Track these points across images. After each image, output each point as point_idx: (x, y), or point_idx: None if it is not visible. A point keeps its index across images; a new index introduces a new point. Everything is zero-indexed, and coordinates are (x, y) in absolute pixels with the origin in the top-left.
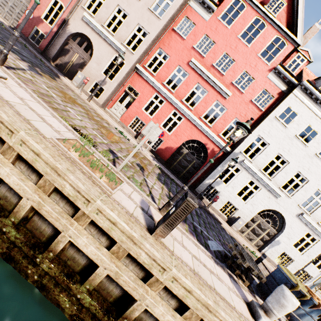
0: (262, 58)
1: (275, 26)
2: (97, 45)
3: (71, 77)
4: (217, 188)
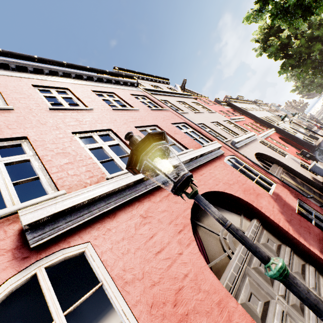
0: (217, 105)
1: (200, 97)
2: (260, 150)
3: (319, 195)
4: (301, 138)
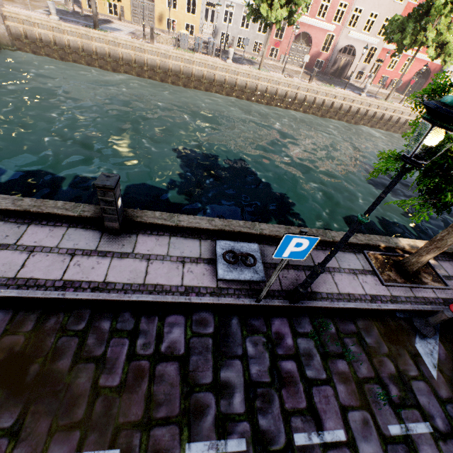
0: None
1: None
2: (358, 47)
3: (340, 77)
4: None
